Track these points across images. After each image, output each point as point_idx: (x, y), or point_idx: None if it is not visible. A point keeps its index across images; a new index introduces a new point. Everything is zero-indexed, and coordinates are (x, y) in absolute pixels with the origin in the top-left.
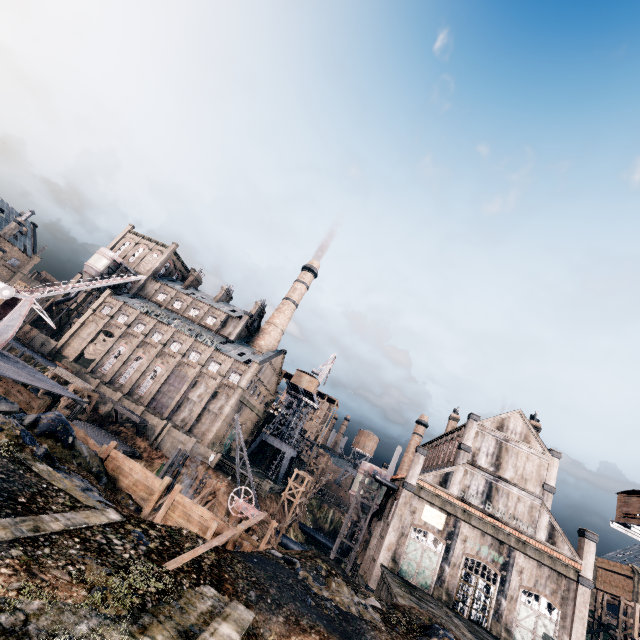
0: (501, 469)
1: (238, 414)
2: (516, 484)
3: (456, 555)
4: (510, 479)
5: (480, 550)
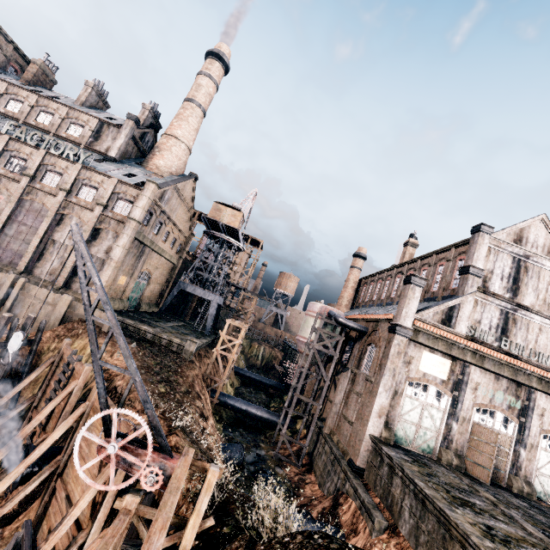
0: (519, 295)
1: (140, 260)
2: (539, 312)
3: (465, 408)
4: (530, 306)
5: (494, 397)
